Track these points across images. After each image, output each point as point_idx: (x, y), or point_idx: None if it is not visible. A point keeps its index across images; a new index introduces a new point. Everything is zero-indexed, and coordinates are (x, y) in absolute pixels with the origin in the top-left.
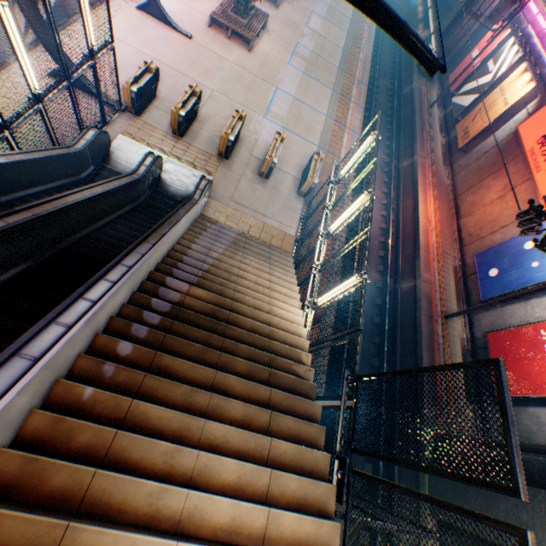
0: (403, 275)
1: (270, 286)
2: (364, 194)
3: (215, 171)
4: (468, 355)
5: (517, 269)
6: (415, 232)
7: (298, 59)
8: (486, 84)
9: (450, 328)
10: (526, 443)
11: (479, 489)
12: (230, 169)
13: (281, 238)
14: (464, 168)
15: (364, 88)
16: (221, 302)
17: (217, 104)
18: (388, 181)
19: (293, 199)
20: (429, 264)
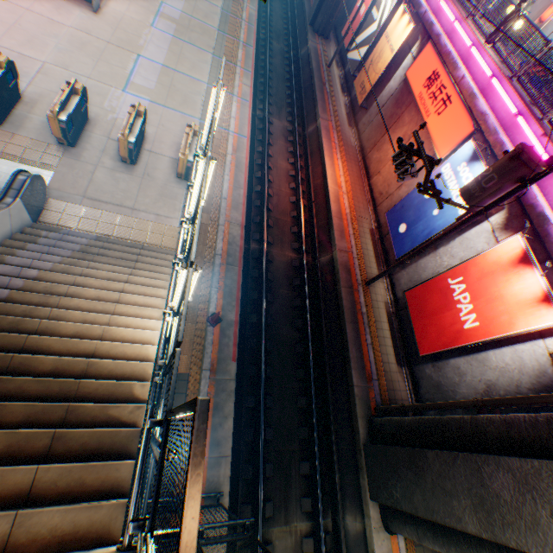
0: (321, 248)
1: (121, 297)
2: (201, 159)
3: (56, 163)
4: (394, 318)
5: (422, 220)
6: (327, 200)
7: (165, 20)
8: (374, 34)
9: (373, 294)
10: (445, 402)
11: (408, 463)
12: (80, 158)
13: (160, 233)
14: (368, 125)
15: (252, 50)
16: (7, 341)
17: (52, 79)
18: (294, 150)
19: (172, 184)
20: (344, 231)
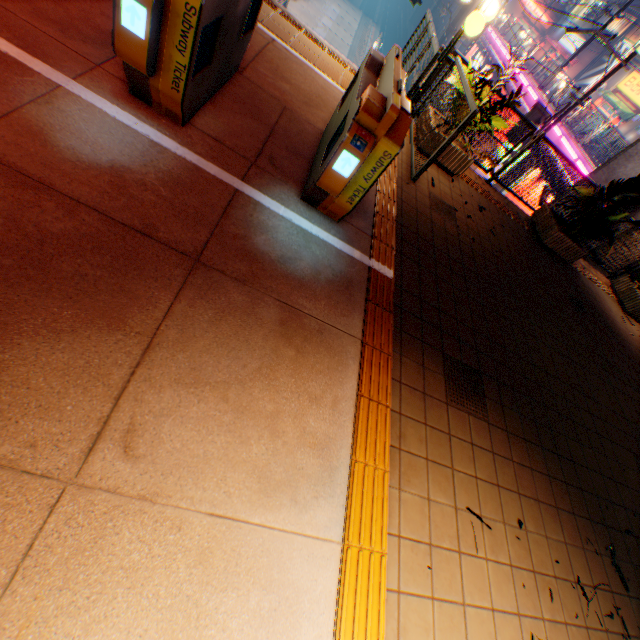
0: None
1: None
2: None
3: None
4: None
5: None
6: None
7: None
8: None
9: None
10: None
11: None
12: None
13: None
14: None
15: None
16: None
17: None
18: None
19: None
20: None
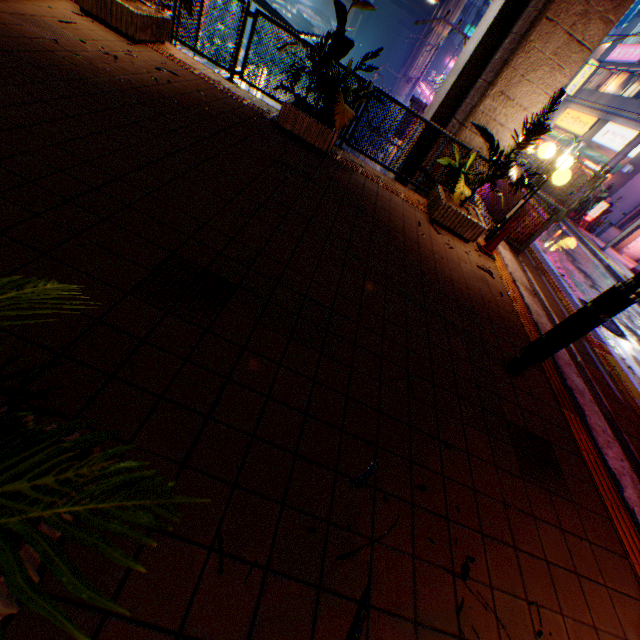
0: None
1: None
2: None
3: None
4: None
5: None
6: None
7: None
8: None
9: None
10: None
11: None
12: None
13: None
14: None
15: None
16: None
17: None
18: None
19: None
20: None
